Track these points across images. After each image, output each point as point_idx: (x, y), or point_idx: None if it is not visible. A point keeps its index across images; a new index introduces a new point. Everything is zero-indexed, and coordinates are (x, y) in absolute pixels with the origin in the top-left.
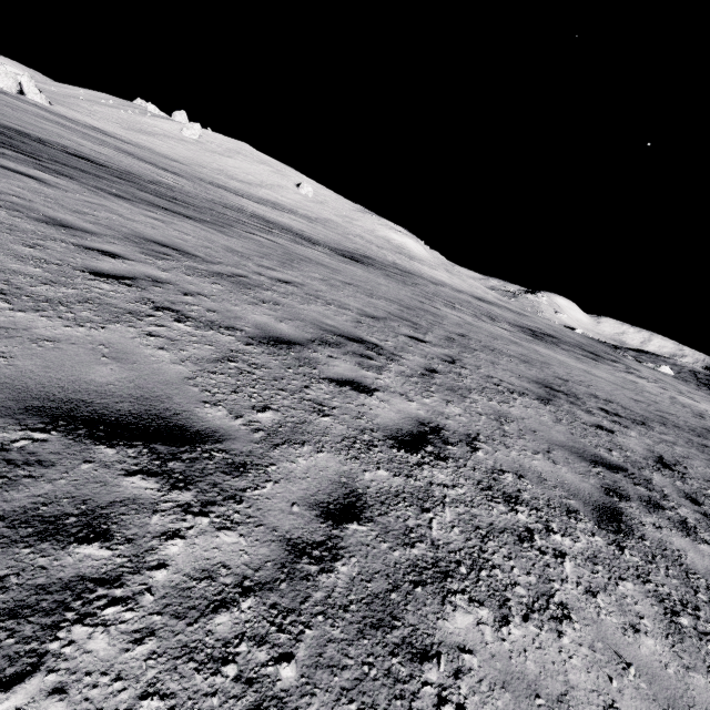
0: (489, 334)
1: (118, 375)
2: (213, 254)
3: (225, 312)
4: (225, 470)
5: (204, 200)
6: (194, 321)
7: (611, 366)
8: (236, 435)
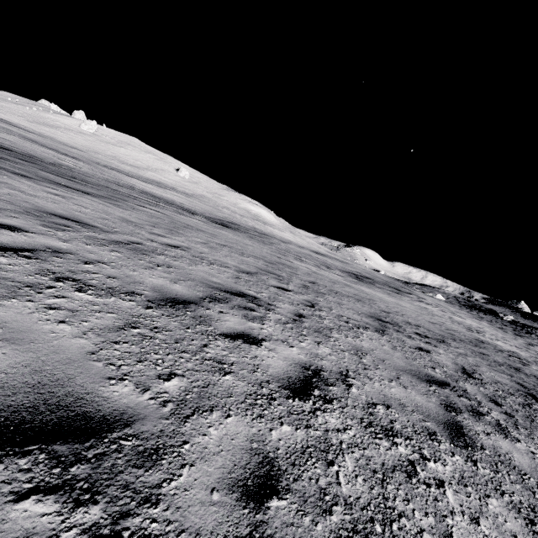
0: (330, 280)
1: (11, 360)
2: (110, 224)
3: (125, 277)
4: (137, 463)
5: (100, 179)
6: (95, 289)
7: (409, 297)
8: (145, 413)
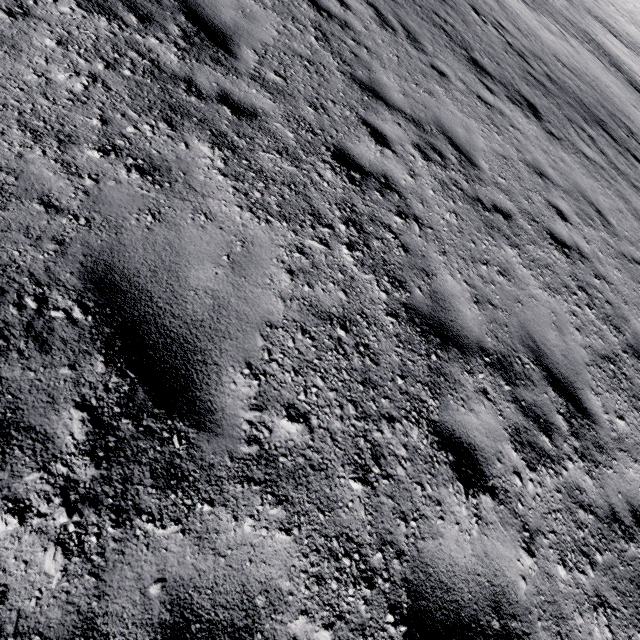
0: None
1: None
2: None
3: None
4: None
5: (556, 11)
6: None
7: None
8: None
